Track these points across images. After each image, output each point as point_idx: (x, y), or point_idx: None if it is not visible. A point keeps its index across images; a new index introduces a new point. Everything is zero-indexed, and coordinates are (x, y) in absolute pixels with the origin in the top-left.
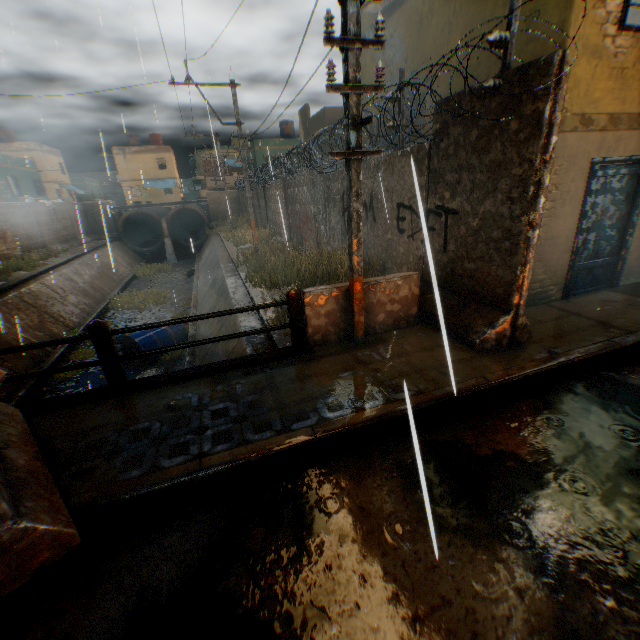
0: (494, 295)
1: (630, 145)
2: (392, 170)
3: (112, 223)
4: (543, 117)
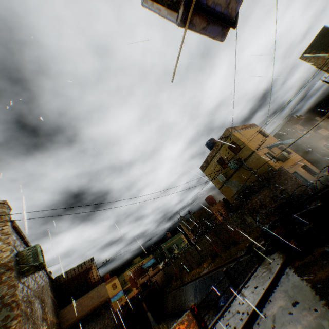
0: (305, 192)
1: (290, 171)
2: (262, 194)
3: None
4: (285, 171)
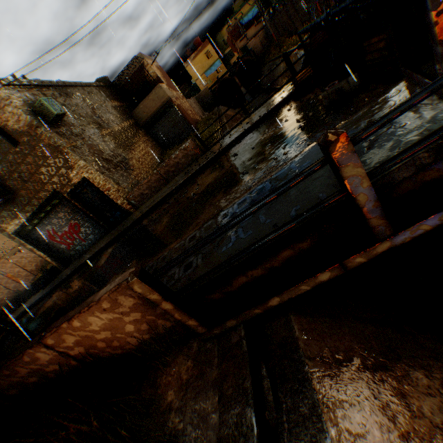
0: None
1: None
2: None
3: (210, 100)
4: None
